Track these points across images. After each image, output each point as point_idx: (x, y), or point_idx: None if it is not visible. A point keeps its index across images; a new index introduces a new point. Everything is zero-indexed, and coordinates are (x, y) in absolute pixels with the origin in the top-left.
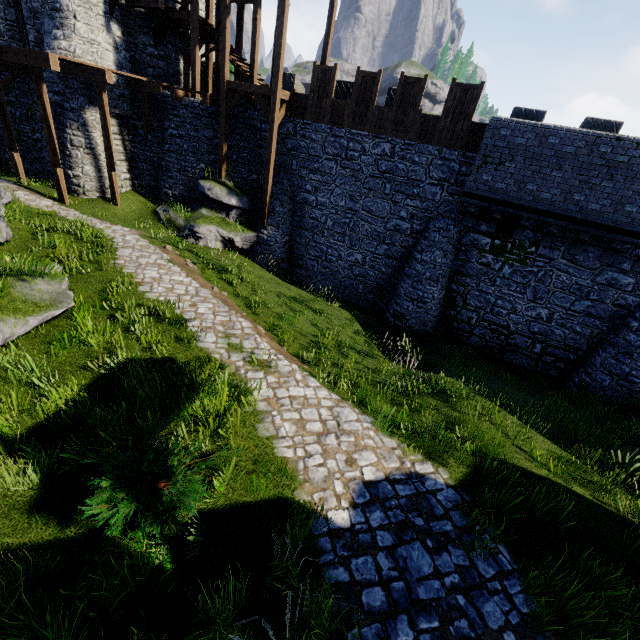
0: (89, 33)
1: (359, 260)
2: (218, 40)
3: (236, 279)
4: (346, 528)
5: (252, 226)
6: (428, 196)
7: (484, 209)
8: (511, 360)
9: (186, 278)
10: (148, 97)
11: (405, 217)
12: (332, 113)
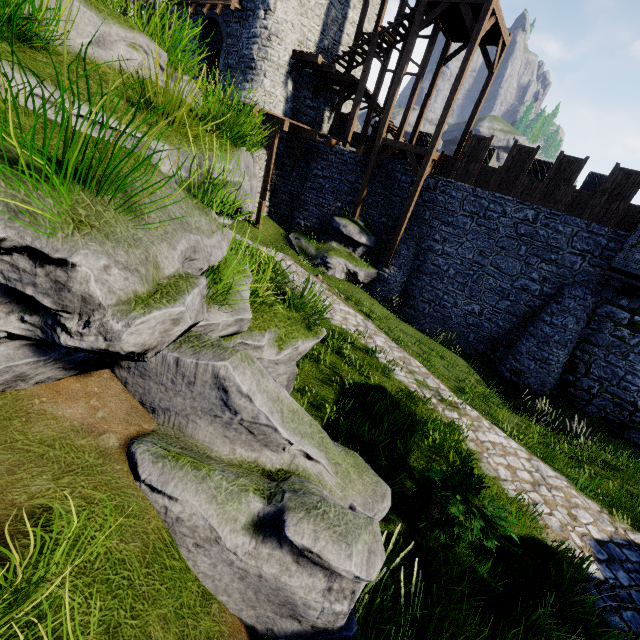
0: (271, 88)
1: (476, 310)
2: (373, 101)
3: (374, 313)
4: (602, 580)
5: (373, 263)
6: (566, 263)
7: (628, 285)
8: (632, 438)
9: (350, 309)
10: (302, 141)
11: (536, 279)
12: (478, 176)
